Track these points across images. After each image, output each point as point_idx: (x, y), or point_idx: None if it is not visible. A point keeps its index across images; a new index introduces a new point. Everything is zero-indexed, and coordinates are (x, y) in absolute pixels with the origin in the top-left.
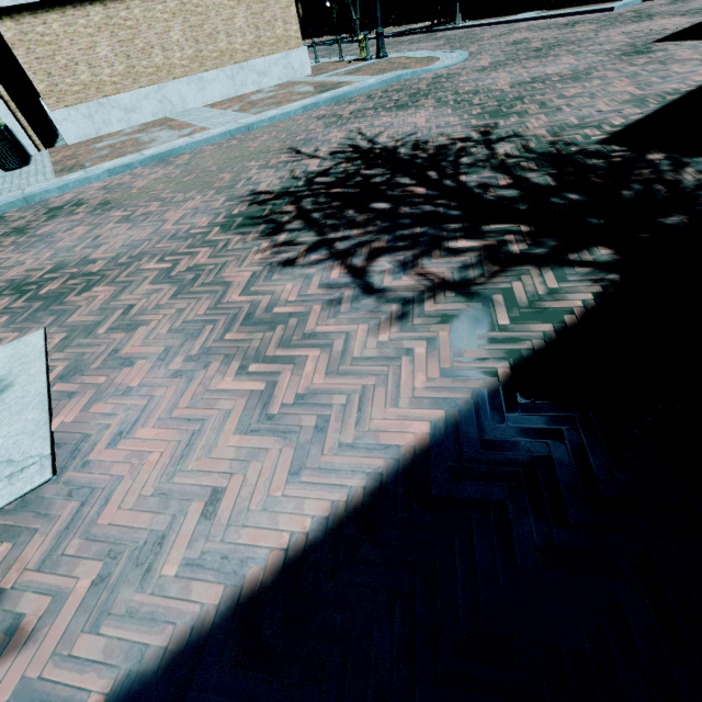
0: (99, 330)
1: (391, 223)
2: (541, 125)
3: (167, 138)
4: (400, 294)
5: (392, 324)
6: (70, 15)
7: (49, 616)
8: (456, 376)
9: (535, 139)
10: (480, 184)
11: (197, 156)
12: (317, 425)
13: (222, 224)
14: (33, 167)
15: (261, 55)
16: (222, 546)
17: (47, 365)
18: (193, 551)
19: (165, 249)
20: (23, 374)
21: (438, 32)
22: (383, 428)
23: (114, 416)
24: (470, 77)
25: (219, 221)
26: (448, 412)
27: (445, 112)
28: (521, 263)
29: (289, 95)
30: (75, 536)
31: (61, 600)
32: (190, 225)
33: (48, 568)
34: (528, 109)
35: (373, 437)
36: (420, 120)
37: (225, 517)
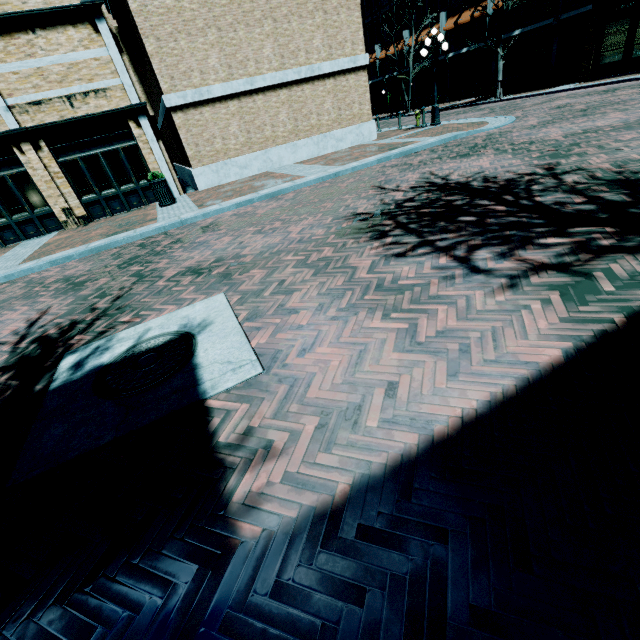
0: (264, 294)
1: (480, 229)
2: (603, 161)
3: (273, 184)
4: (505, 272)
5: (504, 290)
6: (217, 108)
7: (291, 443)
8: (575, 322)
9: (601, 171)
10: (556, 202)
11: (300, 194)
12: (460, 349)
13: (335, 233)
14: (180, 204)
15: (340, 127)
16: (407, 413)
17: (234, 313)
18: (386, 415)
19: (296, 248)
20: (219, 317)
21: (480, 105)
22: (519, 352)
23: (295, 340)
24: (521, 133)
25: (333, 231)
26: (575, 344)
27: (506, 157)
28: (613, 252)
29: (362, 153)
30: (292, 403)
31: (296, 435)
32: (310, 234)
33: (280, 418)
34: (586, 151)
35: (512, 357)
36: (484, 163)
37: (404, 397)
